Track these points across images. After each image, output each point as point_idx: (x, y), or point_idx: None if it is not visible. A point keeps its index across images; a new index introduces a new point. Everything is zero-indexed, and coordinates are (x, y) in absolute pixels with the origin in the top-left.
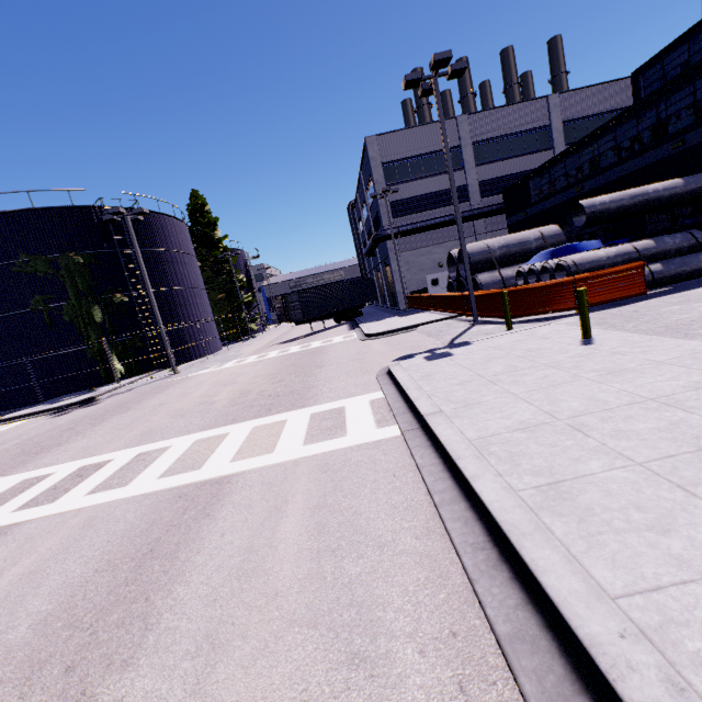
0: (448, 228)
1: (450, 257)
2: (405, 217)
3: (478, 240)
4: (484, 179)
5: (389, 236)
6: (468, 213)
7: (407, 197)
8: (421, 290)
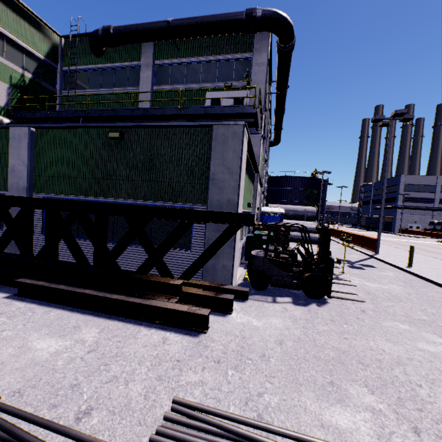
0: (422, 210)
1: (430, 222)
2: (406, 203)
3: (433, 218)
4: (441, 198)
5: (400, 208)
6: (433, 208)
7: (409, 197)
8: (406, 228)
